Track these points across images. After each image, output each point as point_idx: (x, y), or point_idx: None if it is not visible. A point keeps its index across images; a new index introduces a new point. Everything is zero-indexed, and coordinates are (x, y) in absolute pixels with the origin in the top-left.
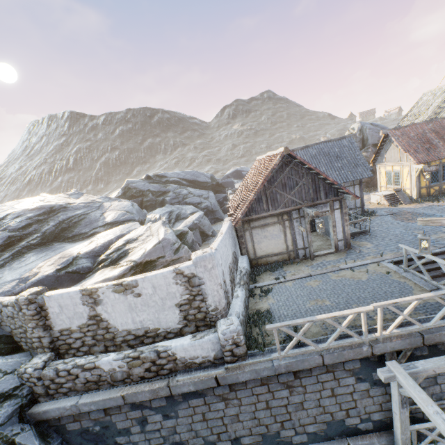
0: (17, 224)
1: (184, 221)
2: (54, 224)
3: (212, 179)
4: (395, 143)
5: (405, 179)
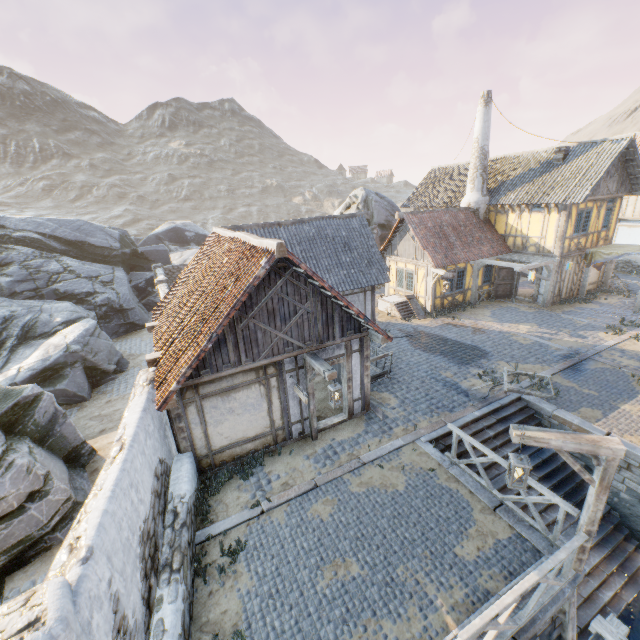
0: None
1: (44, 344)
2: None
3: (123, 240)
4: (411, 233)
5: (420, 284)
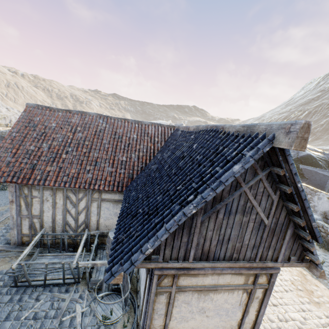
0: None
1: None
2: None
3: (308, 159)
4: None
5: None
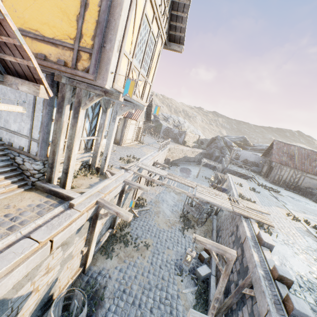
0: None
1: None
2: None
3: None
4: None
5: None
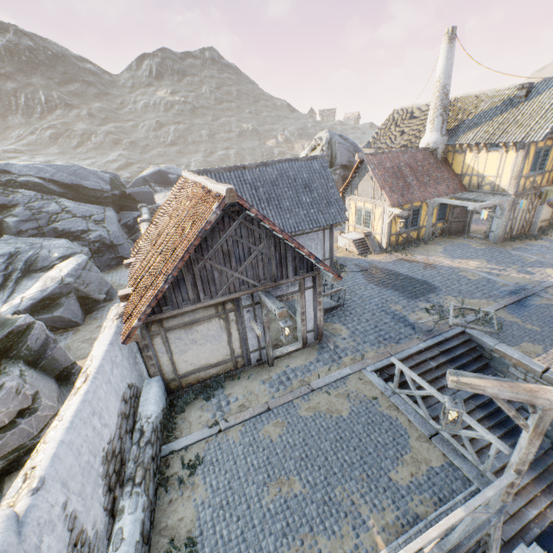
0: None
1: (43, 276)
2: None
3: (114, 183)
4: (370, 174)
5: (377, 222)
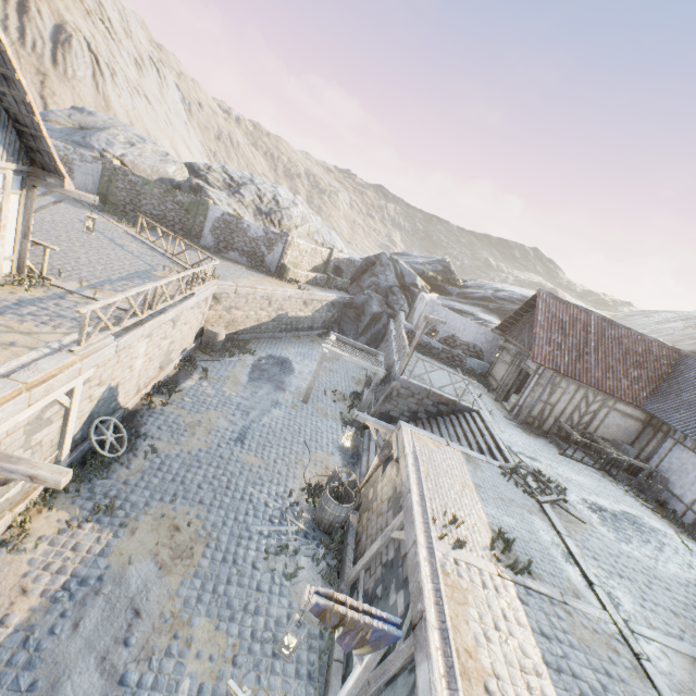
0: (500, 295)
1: None
2: (513, 308)
3: None
4: None
5: None
